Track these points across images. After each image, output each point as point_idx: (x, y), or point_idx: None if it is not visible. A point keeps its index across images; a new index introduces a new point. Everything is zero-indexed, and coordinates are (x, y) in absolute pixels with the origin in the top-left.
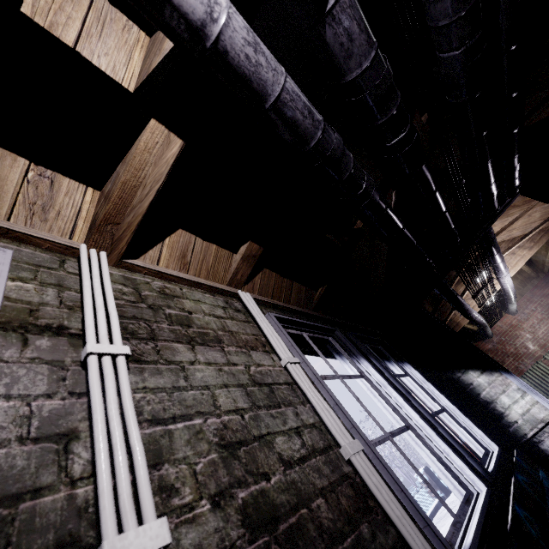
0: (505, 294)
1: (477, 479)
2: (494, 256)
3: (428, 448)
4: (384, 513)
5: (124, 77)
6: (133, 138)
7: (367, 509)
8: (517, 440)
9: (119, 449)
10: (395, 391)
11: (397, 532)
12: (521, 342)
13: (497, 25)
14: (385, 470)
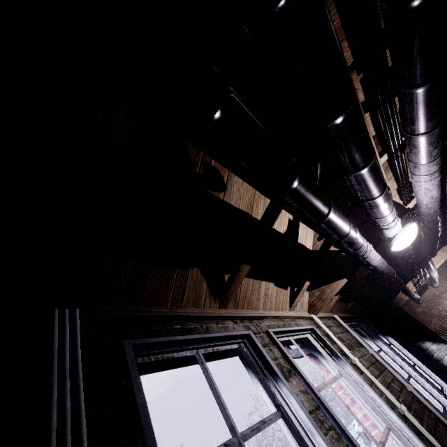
0: (432, 279)
1: (446, 400)
2: (428, 264)
3: (421, 386)
4: (427, 409)
5: (310, 246)
6: (330, 279)
7: (423, 407)
8: None
9: (383, 388)
10: (399, 358)
11: (433, 415)
12: (443, 307)
13: (445, 215)
14: (420, 395)
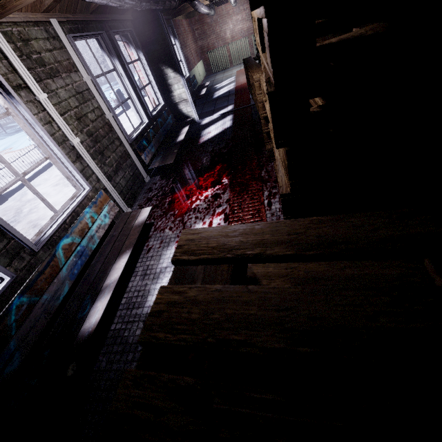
0: None
1: (146, 119)
2: None
3: (135, 107)
4: (115, 131)
5: None
6: None
7: (111, 131)
8: (172, 102)
9: (64, 126)
10: (128, 82)
11: (118, 135)
12: (226, 29)
13: None
14: (118, 120)
